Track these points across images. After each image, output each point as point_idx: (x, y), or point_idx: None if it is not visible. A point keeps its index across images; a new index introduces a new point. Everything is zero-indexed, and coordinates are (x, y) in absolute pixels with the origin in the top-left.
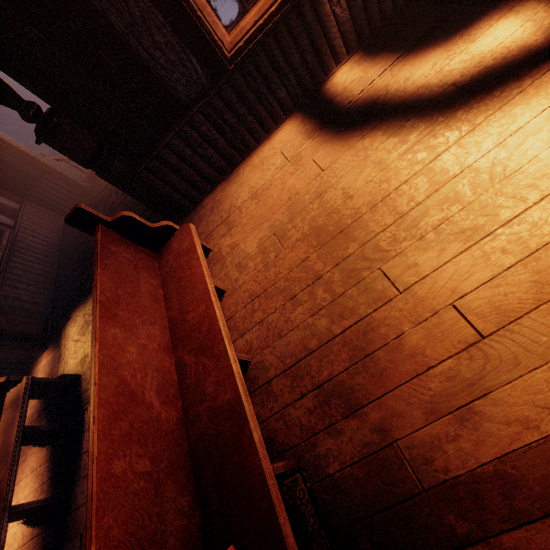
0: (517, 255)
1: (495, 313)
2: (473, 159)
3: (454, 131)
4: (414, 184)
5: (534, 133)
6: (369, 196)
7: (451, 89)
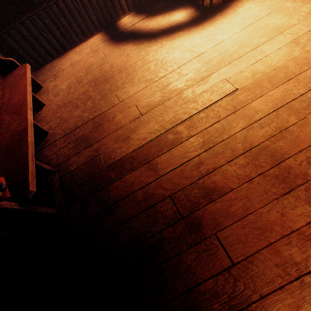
0: (159, 87)
1: (147, 106)
2: (158, 56)
3: (155, 46)
4: (137, 63)
5: (177, 49)
6: (120, 67)
7: (159, 31)
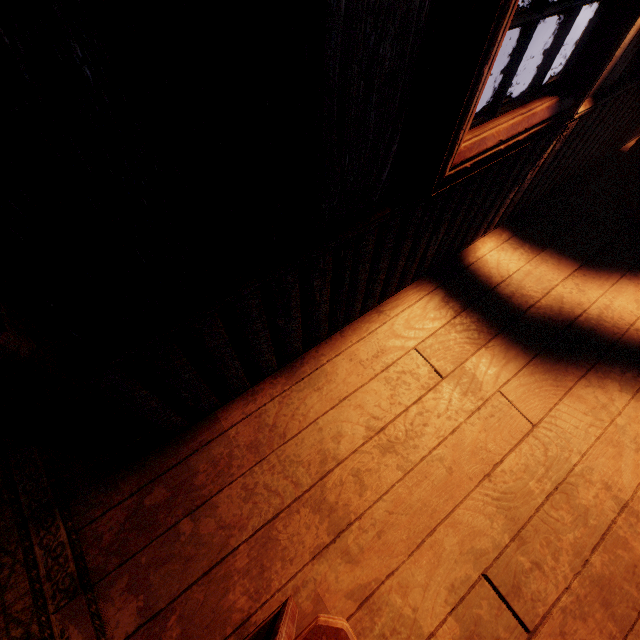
0: None
1: None
2: None
3: None
4: None
5: None
6: None
7: None
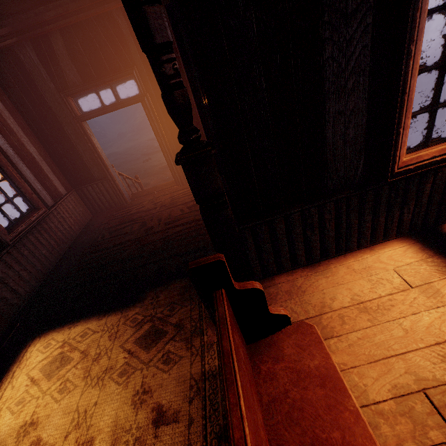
0: None
1: None
2: None
3: None
4: None
5: None
6: None
7: None
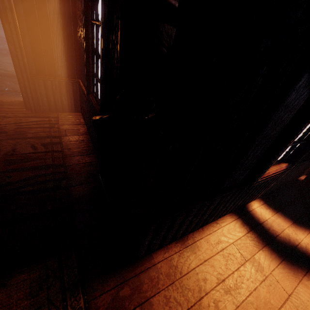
0: None
1: None
2: None
3: None
4: None
5: None
6: None
7: None
